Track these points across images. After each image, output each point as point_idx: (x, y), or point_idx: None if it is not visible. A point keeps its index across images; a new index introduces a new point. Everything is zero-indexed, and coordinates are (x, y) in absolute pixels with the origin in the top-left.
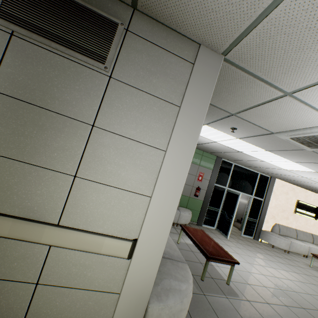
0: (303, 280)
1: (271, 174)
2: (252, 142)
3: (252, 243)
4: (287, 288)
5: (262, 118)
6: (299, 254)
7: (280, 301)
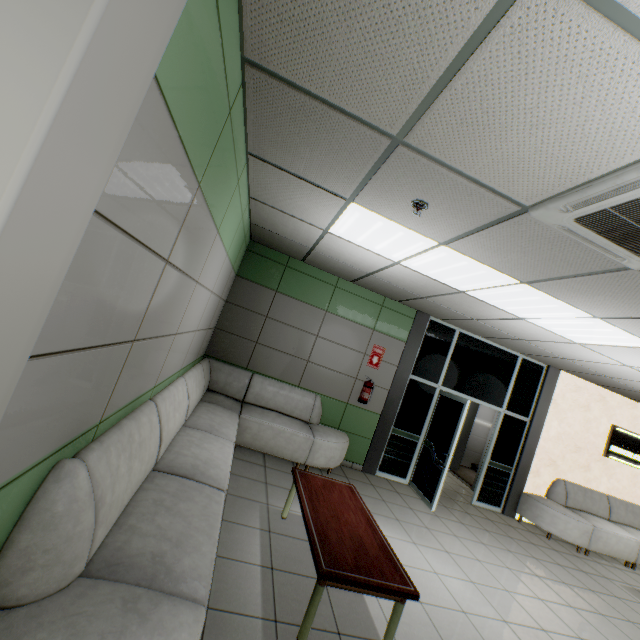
0: None
1: (547, 359)
2: (479, 254)
3: (497, 524)
4: None
5: (481, 139)
6: (614, 557)
7: None
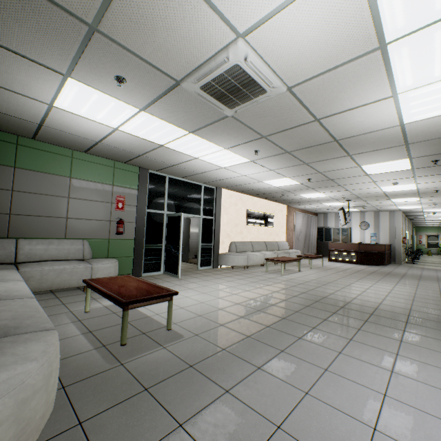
0: (260, 286)
1: (215, 183)
2: (164, 115)
3: (211, 272)
4: (245, 300)
5: (144, 34)
6: (257, 265)
7: (237, 316)
